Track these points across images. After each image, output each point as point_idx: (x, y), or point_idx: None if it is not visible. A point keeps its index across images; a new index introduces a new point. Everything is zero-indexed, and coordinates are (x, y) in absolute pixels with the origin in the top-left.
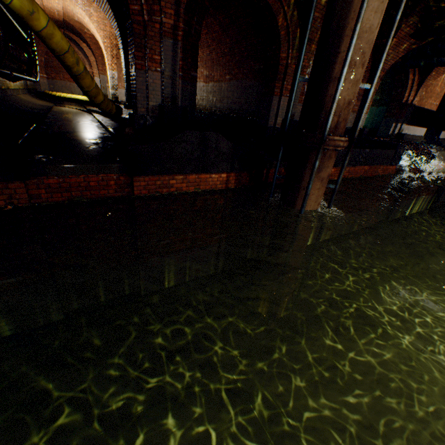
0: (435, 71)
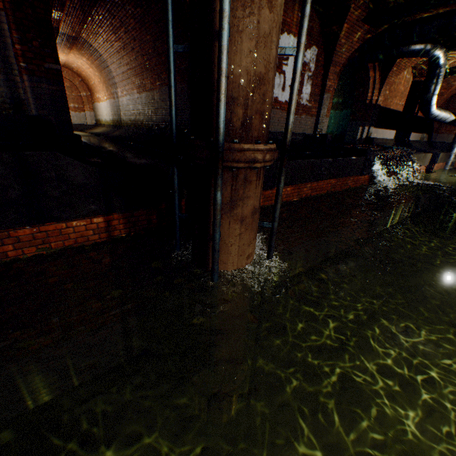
0: (396, 66)
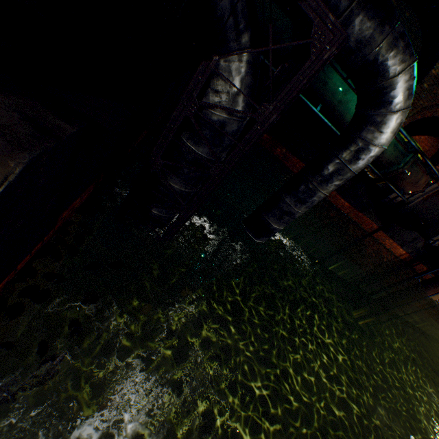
0: None
